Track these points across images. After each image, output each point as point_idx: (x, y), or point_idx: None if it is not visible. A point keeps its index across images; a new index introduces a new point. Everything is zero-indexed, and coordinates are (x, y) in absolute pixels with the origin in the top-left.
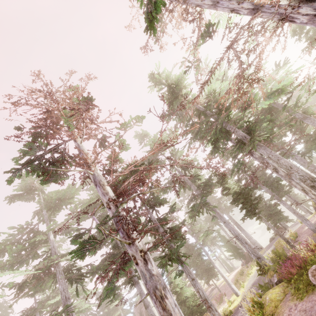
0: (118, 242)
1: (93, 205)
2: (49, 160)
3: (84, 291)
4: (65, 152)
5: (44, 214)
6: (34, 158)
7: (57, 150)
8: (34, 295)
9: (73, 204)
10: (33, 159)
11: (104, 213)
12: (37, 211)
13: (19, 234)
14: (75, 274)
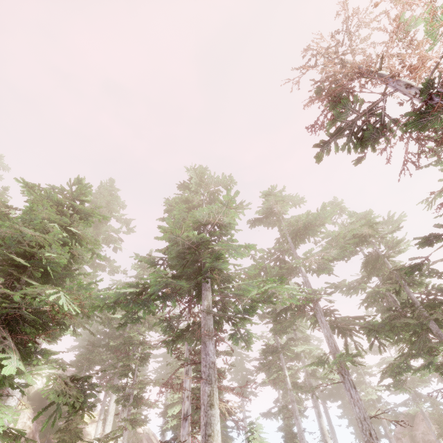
0: (413, 298)
1: (355, 237)
2: (361, 129)
3: (357, 350)
4: (385, 114)
5: (289, 241)
6: (344, 126)
7: (373, 112)
8: (277, 333)
9: (317, 237)
10: (342, 128)
11: (378, 251)
12: (278, 239)
13: (267, 259)
14: (345, 322)
